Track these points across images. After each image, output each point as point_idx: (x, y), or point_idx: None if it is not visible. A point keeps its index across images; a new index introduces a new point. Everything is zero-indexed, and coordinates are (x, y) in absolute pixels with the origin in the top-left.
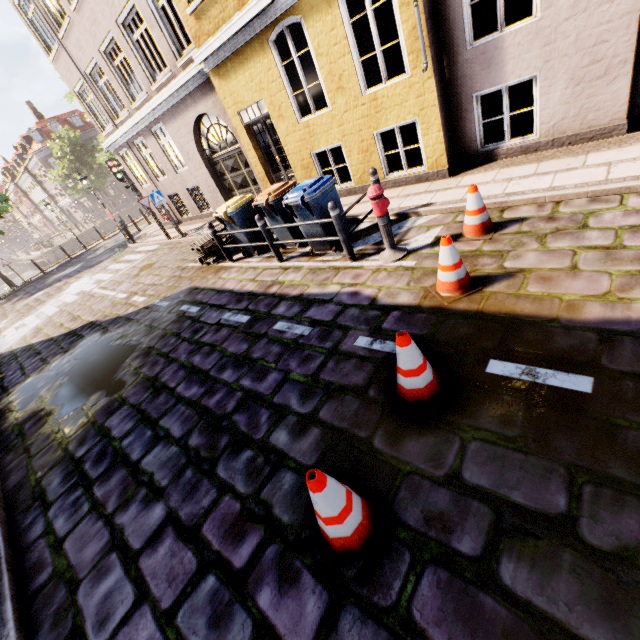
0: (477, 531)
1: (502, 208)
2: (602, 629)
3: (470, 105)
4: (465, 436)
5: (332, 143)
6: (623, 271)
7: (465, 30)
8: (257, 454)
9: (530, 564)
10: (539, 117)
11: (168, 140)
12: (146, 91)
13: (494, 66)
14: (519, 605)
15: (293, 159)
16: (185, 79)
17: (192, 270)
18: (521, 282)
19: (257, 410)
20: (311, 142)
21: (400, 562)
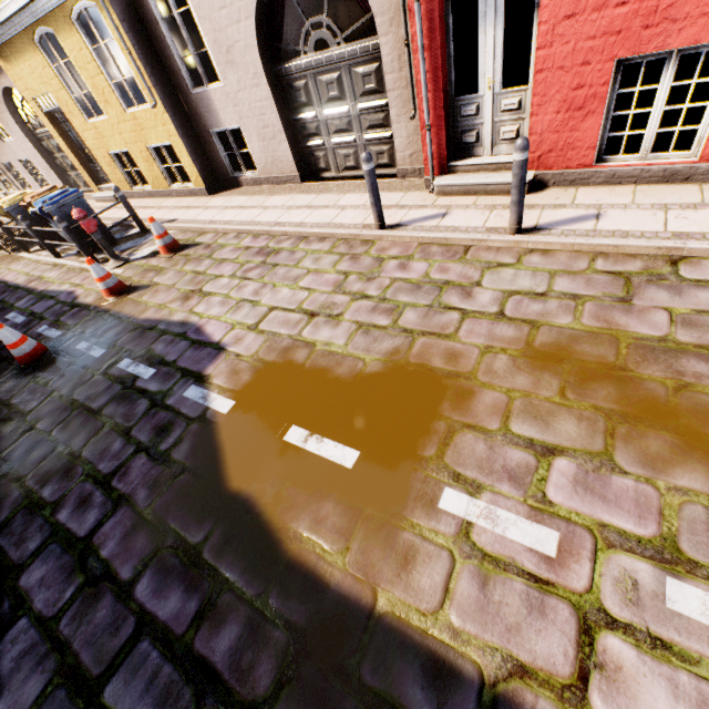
0: None
1: (203, 232)
2: None
3: (211, 138)
4: (32, 381)
5: (121, 148)
6: (186, 290)
7: (185, 78)
8: None
9: None
10: (254, 159)
11: None
12: None
13: (213, 112)
14: None
15: (97, 155)
16: None
17: None
18: (147, 292)
19: None
20: (105, 143)
21: None
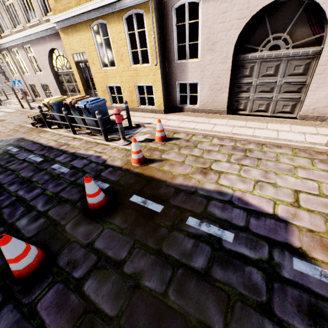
0: (86, 267)
1: (175, 132)
2: (109, 305)
3: (175, 85)
4: (105, 226)
5: (116, 83)
6: (197, 166)
7: (175, 54)
8: (5, 230)
9: (98, 280)
10: (199, 99)
11: (33, 55)
12: (23, 25)
13: (184, 73)
14: (84, 298)
15: (98, 85)
16: (46, 27)
17: (26, 128)
18: (163, 164)
19: (18, 207)
20: (107, 80)
21: (45, 282)
